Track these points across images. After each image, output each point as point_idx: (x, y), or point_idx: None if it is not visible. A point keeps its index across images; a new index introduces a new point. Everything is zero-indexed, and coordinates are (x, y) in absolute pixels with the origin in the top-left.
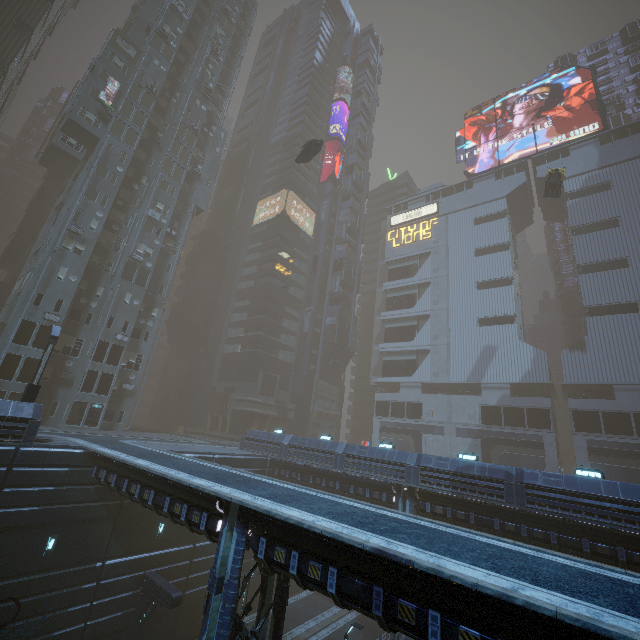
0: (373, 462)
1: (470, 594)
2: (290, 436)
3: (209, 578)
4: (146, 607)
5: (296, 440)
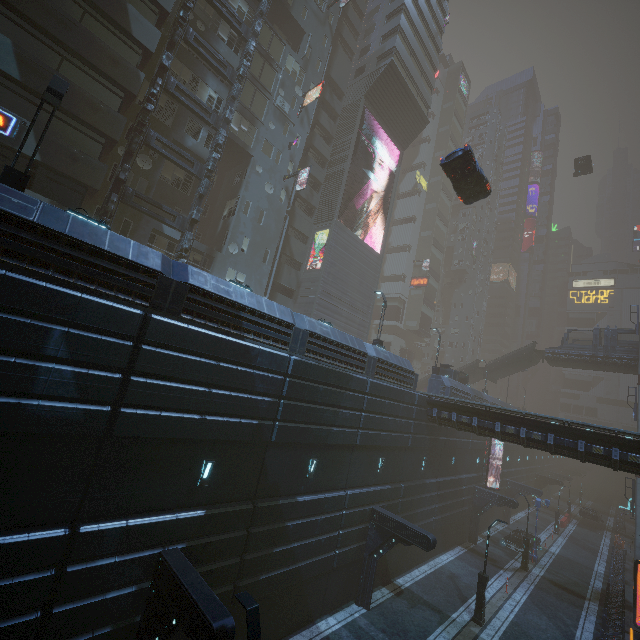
0: None
1: None
2: None
3: None
4: None
5: None
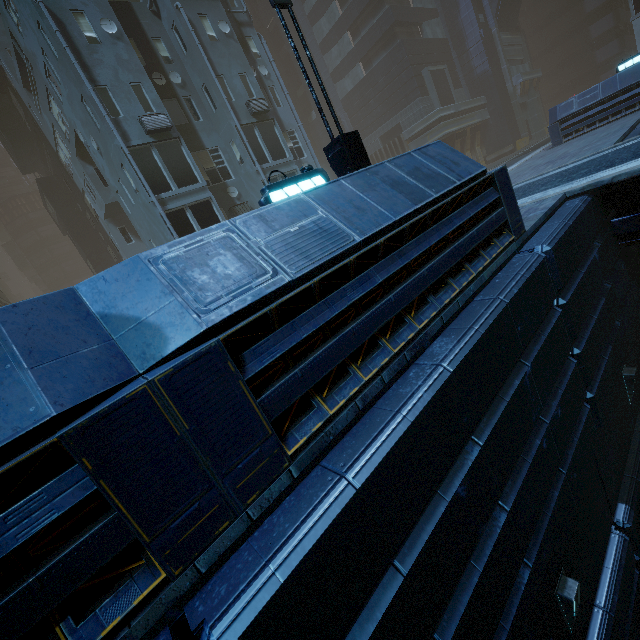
0: None
1: None
2: None
3: None
4: None
5: None
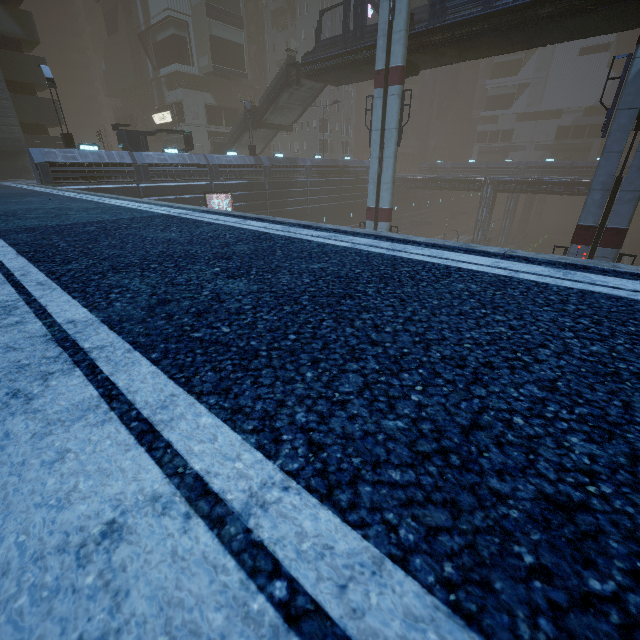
0: (502, 169)
1: (558, 181)
2: (450, 163)
3: (481, 198)
4: (416, 229)
5: (456, 165)
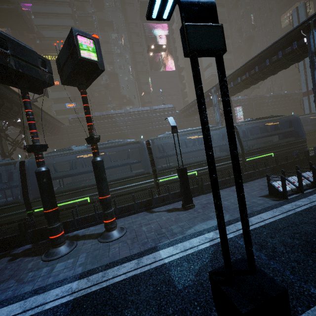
0: None
1: None
2: None
3: None
4: None
5: None
